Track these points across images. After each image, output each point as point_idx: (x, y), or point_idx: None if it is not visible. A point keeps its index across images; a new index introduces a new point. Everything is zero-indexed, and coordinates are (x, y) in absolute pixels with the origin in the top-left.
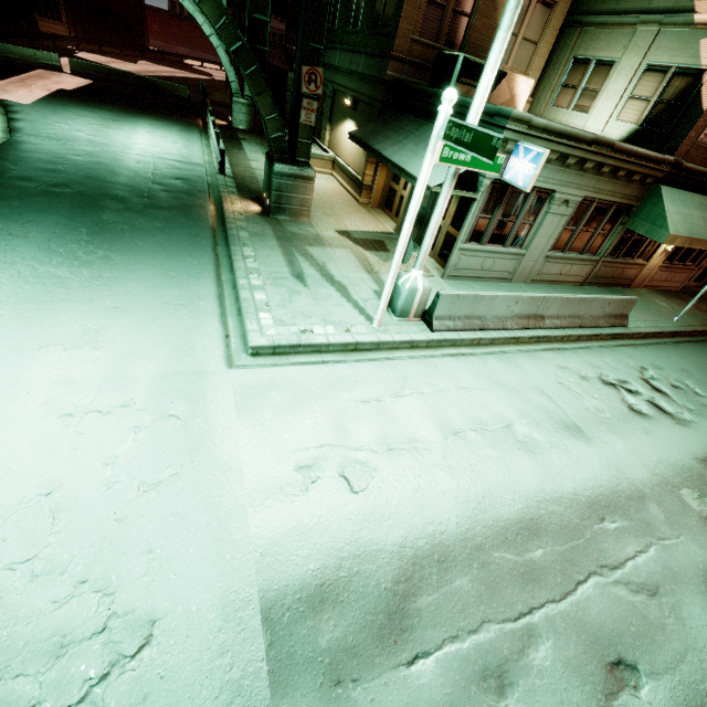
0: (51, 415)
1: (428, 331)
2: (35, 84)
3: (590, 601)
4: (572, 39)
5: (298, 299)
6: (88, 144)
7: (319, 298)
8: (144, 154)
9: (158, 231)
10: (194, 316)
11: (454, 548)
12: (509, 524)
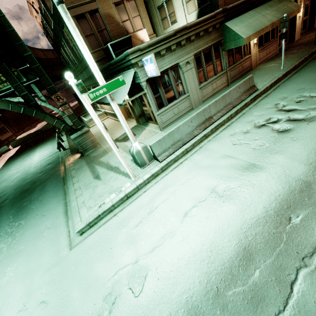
0: None
1: (159, 164)
2: (1, 162)
3: (306, 296)
4: (151, 2)
5: (97, 189)
6: (17, 173)
7: (106, 182)
8: (36, 162)
9: (40, 195)
10: (53, 231)
11: (201, 305)
12: (231, 261)
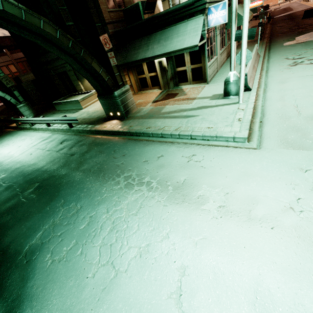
0: (300, 221)
1: (250, 92)
2: None
3: None
4: None
5: (209, 119)
6: None
7: (211, 113)
8: (23, 151)
9: (111, 155)
10: (206, 153)
11: None
12: None
